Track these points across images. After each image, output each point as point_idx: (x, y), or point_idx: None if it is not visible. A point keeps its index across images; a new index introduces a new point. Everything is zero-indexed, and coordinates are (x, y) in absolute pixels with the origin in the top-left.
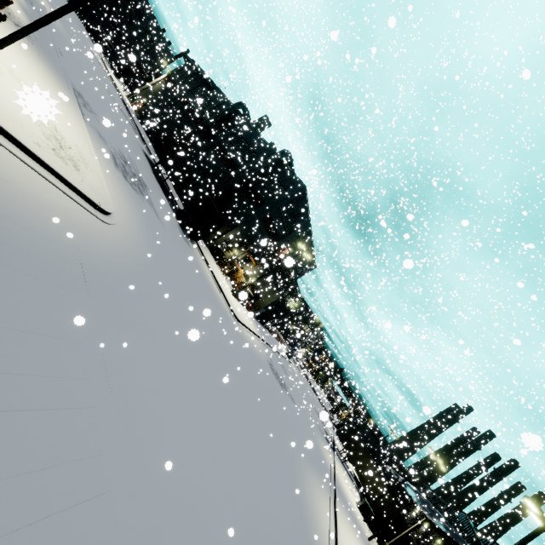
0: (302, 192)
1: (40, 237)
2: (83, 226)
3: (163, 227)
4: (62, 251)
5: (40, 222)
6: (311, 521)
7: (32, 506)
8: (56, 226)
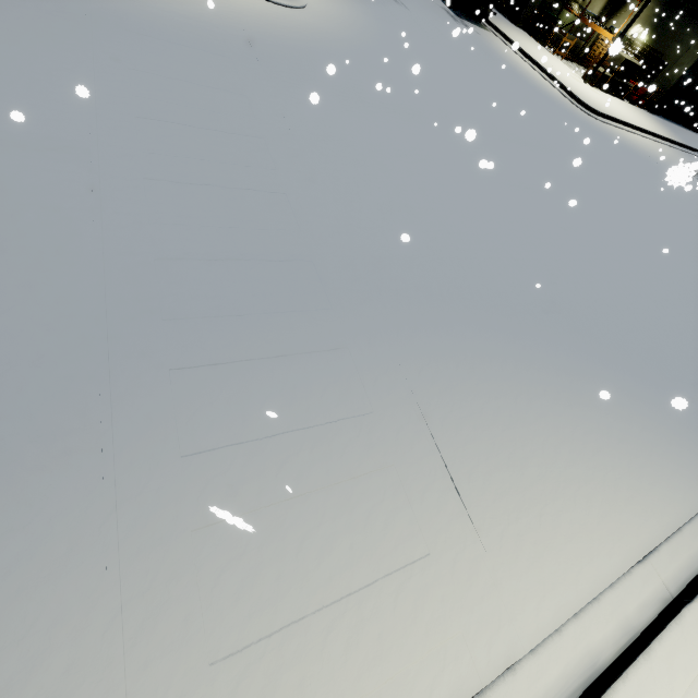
0: None
1: (192, 20)
2: (252, 12)
3: (406, 11)
4: (221, 30)
5: (191, 9)
6: None
7: (193, 176)
8: (212, 11)
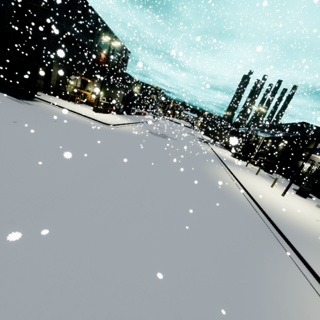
0: None
1: None
2: None
3: None
4: None
5: None
6: (229, 192)
7: None
8: None
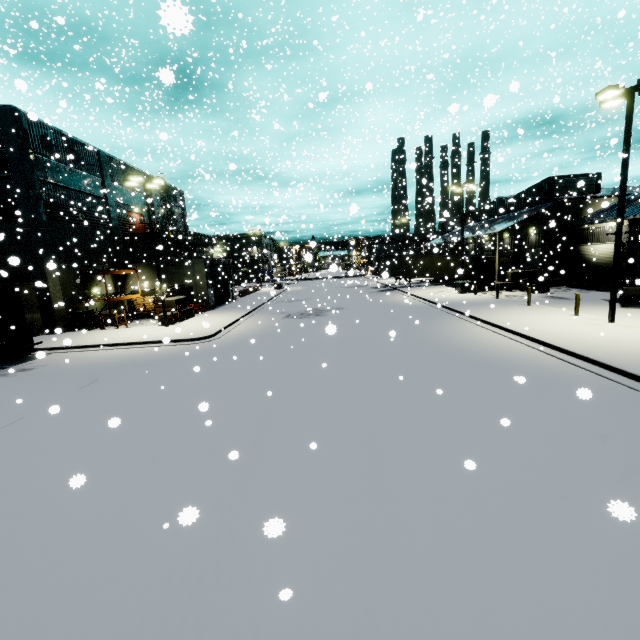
0: (23, 121)
1: None
2: None
3: None
4: None
5: None
6: (520, 363)
7: None
8: None
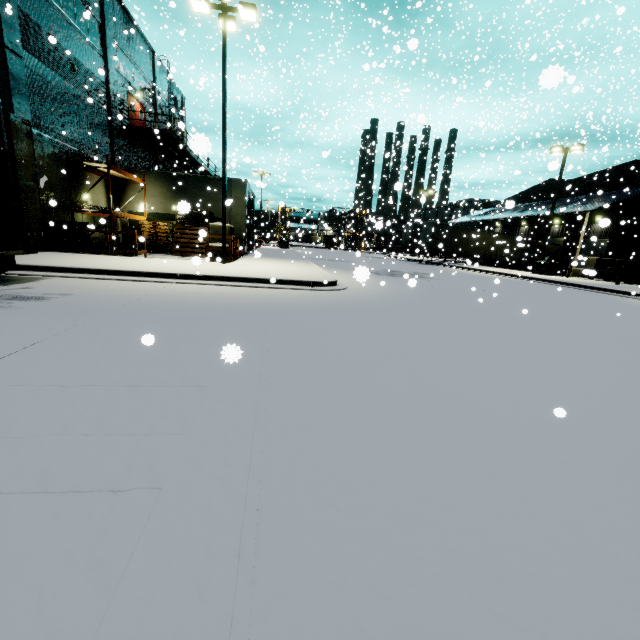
0: None
1: None
2: None
3: None
4: None
5: None
6: None
7: None
8: None
